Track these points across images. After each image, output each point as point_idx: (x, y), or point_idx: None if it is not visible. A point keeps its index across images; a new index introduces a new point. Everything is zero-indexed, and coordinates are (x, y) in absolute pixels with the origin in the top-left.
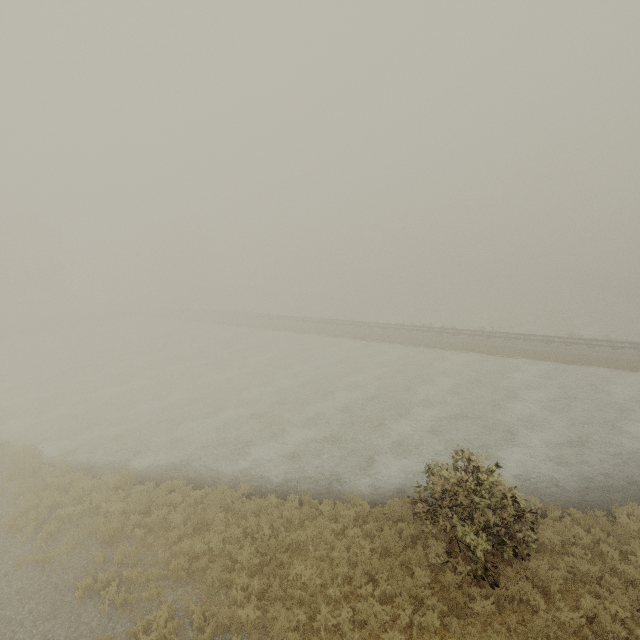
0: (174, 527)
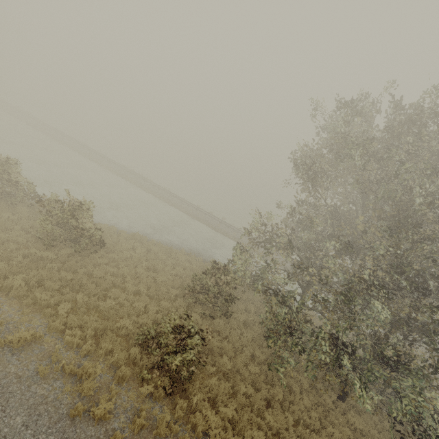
0: None
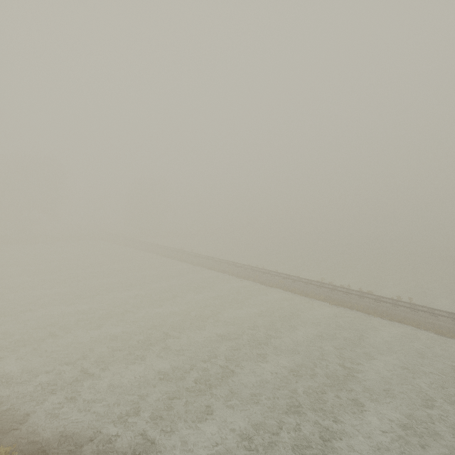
0: None
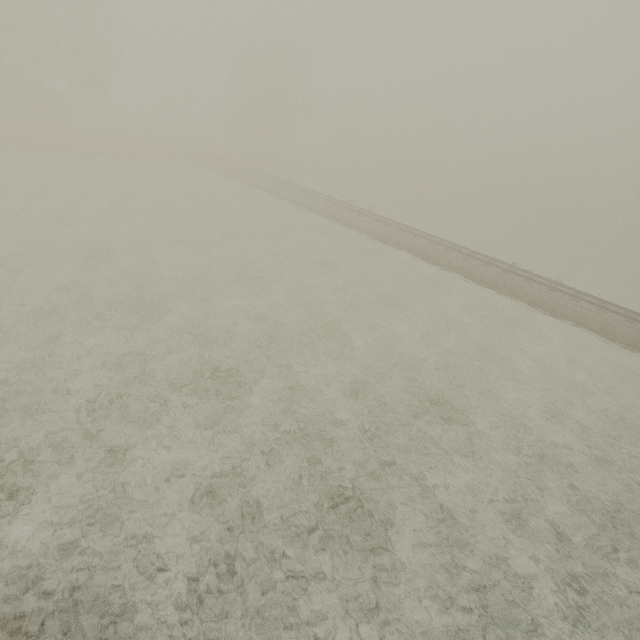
0: None
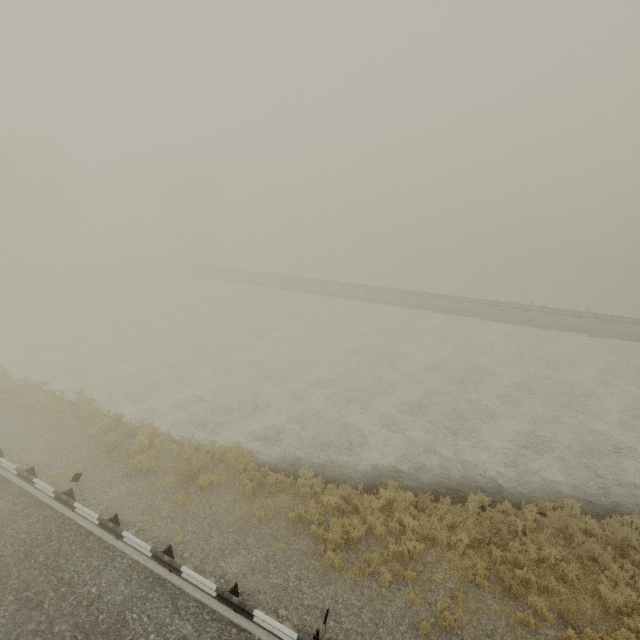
0: (542, 562)
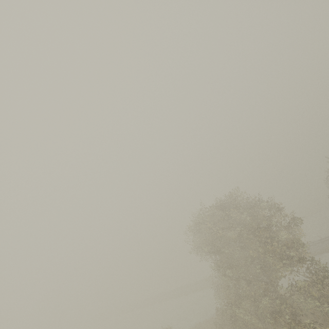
0: None
